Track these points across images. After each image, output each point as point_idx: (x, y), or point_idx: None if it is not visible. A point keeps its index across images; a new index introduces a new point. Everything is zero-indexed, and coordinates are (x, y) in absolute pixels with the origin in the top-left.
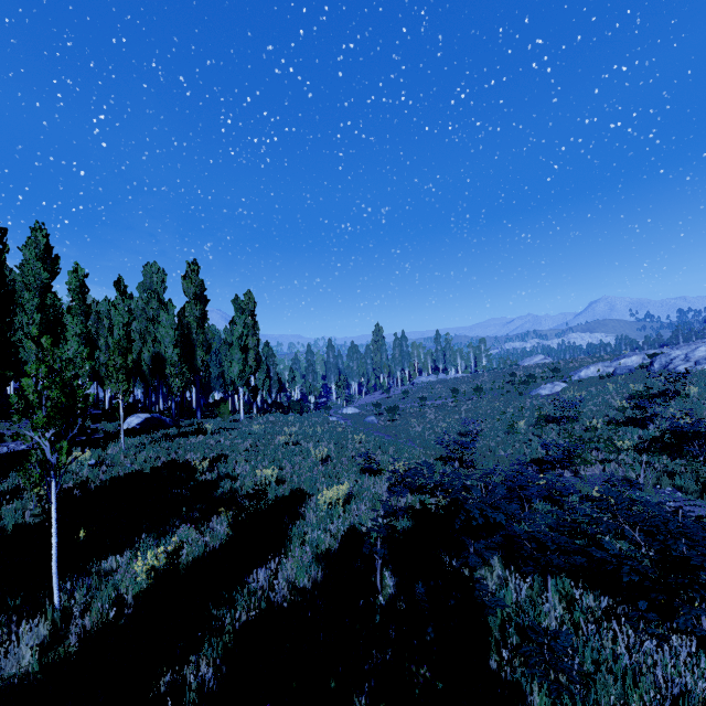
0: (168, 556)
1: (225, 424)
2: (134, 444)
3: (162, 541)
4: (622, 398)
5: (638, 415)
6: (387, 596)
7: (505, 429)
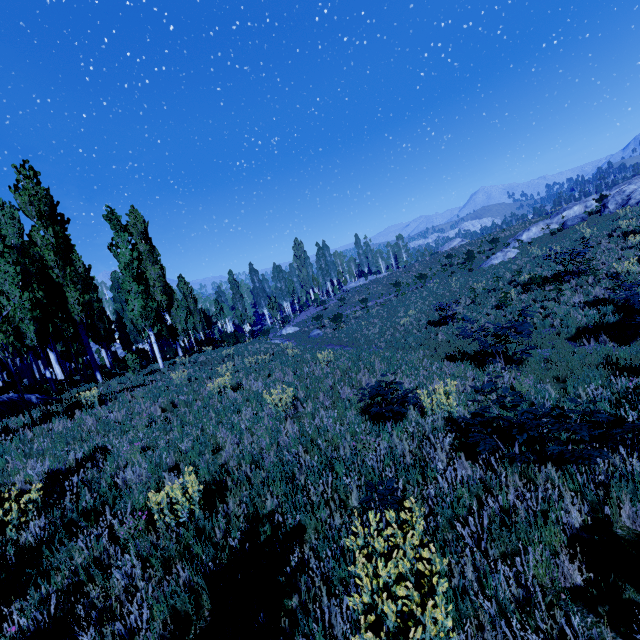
0: None
1: (137, 380)
2: None
3: None
4: (618, 238)
5: None
6: None
7: (491, 305)
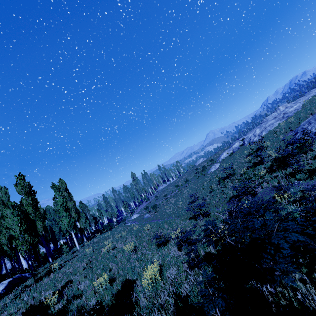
0: None
1: (68, 257)
2: None
3: None
4: (244, 158)
5: (258, 160)
6: None
7: (208, 191)
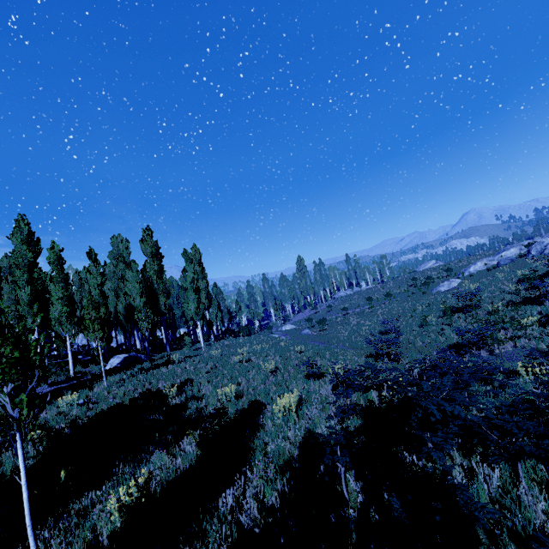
0: (139, 490)
1: (190, 352)
2: (115, 380)
3: (138, 470)
4: (513, 283)
5: (533, 294)
6: (355, 502)
7: (418, 323)
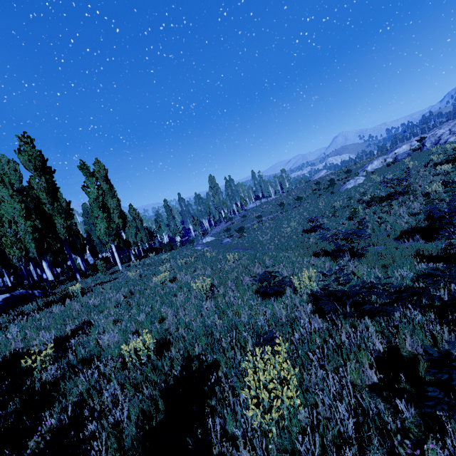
0: None
1: (105, 278)
2: None
3: None
4: (431, 168)
5: None
6: None
7: (345, 217)
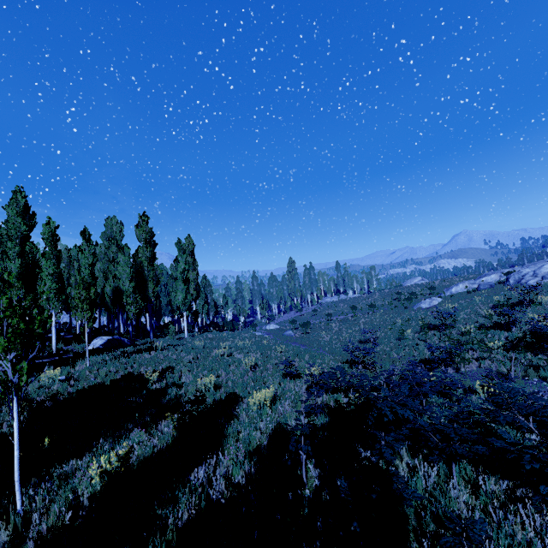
0: (119, 460)
1: (173, 341)
2: (97, 361)
3: (117, 444)
4: (488, 308)
5: (502, 320)
6: (312, 487)
7: (396, 336)
